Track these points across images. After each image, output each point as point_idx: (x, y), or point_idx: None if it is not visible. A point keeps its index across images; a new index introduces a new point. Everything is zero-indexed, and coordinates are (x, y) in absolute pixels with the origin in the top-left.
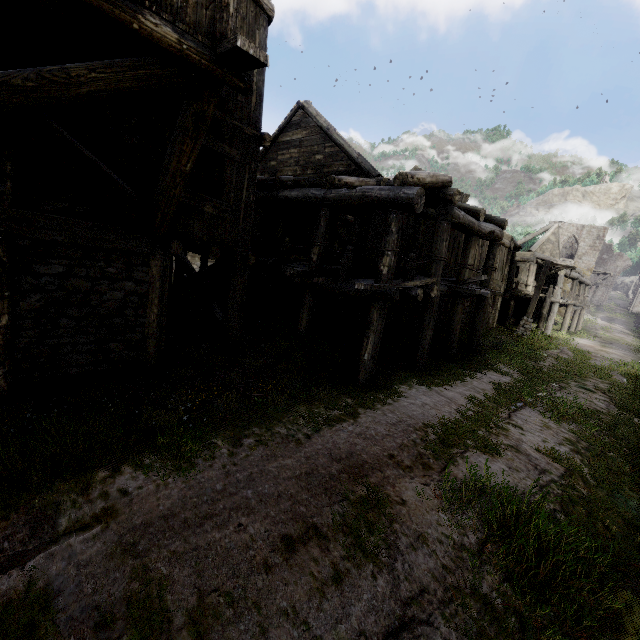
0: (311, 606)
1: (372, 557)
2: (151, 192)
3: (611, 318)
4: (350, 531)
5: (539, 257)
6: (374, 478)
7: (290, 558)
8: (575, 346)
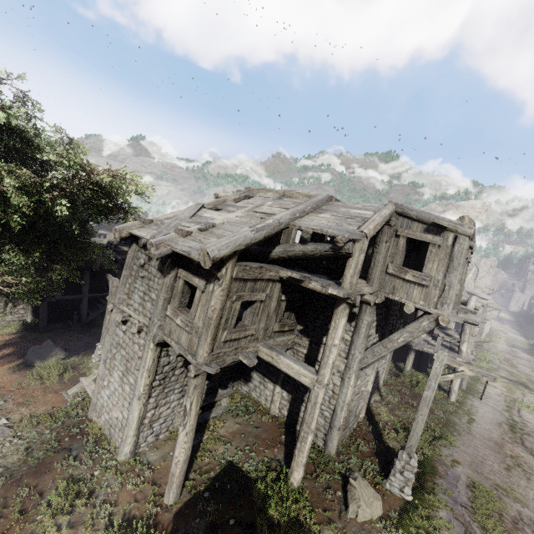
0: (532, 486)
1: (532, 474)
2: (394, 329)
3: (499, 318)
4: (519, 466)
5: (468, 291)
6: (507, 448)
7: (514, 474)
8: (503, 355)
